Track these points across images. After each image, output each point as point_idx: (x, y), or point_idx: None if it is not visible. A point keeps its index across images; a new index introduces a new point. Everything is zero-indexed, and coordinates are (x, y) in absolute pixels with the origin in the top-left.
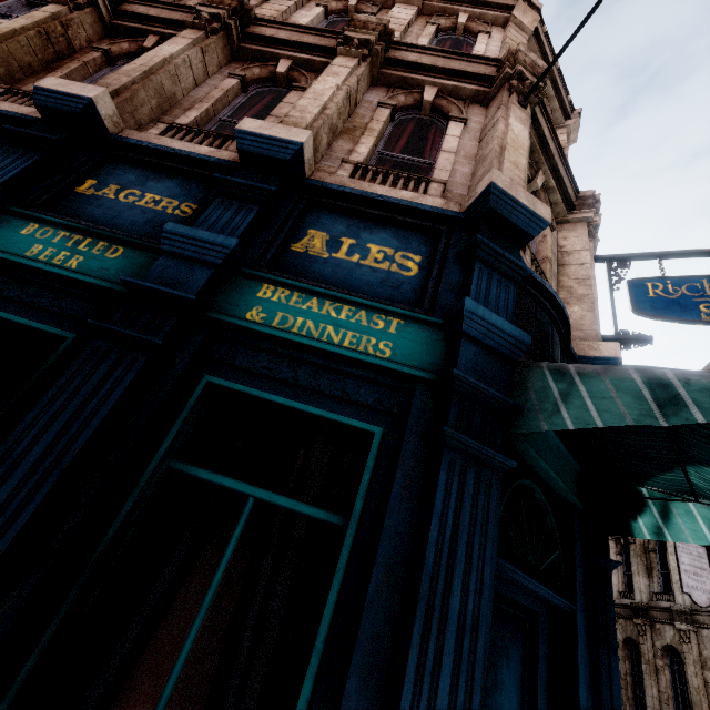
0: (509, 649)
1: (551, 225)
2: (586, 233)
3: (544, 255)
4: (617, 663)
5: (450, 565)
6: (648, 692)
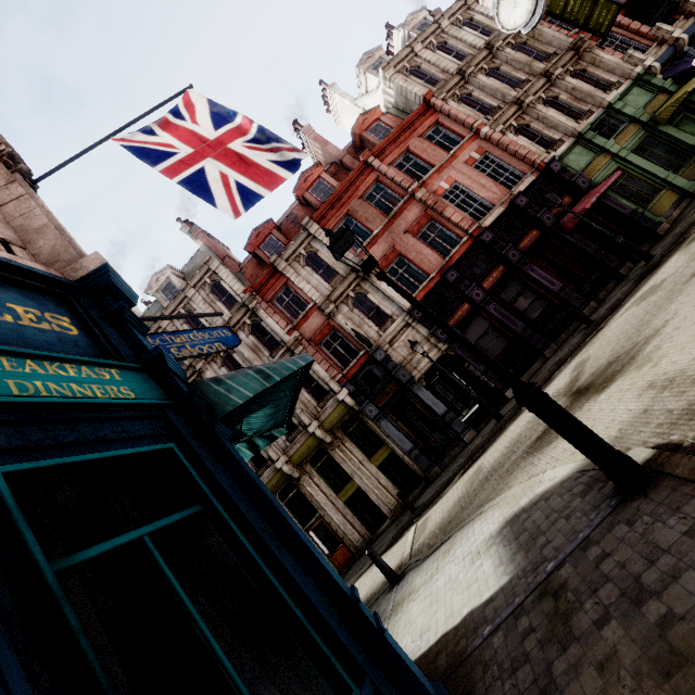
0: None
1: None
2: None
3: None
4: None
5: (258, 480)
6: None
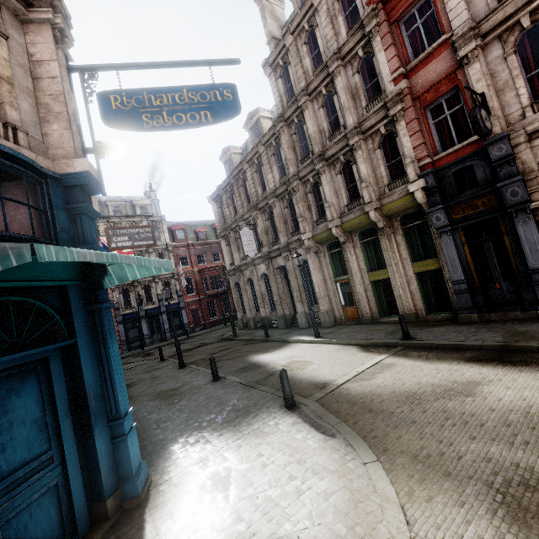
0: (19, 388)
1: (1, 32)
2: (51, 39)
3: None
4: (109, 349)
5: None
6: (245, 301)
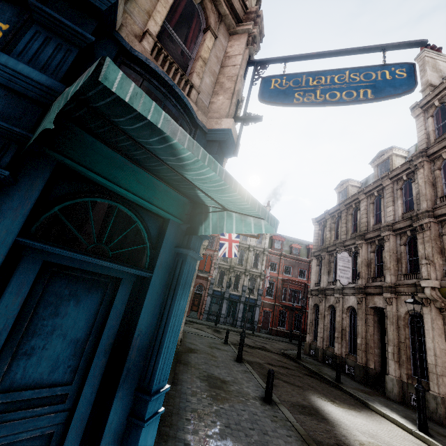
0: (82, 297)
1: (214, 32)
2: (245, 42)
3: (199, 55)
4: (175, 301)
5: None
6: (319, 326)
